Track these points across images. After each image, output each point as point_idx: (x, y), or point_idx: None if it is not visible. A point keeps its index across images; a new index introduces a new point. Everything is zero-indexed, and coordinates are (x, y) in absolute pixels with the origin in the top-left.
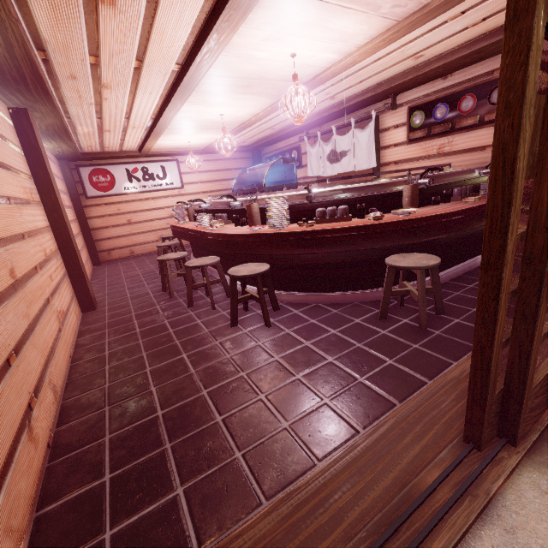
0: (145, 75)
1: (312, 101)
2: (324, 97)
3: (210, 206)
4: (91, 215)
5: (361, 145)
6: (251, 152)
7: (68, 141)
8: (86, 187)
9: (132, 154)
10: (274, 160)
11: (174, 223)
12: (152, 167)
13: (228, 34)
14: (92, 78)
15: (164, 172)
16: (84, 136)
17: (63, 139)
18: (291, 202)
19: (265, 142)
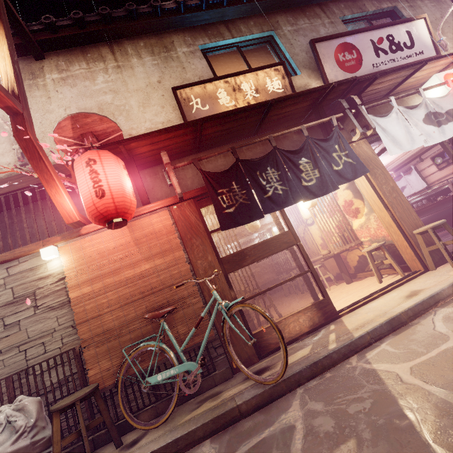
0: None
1: None
2: None
3: None
4: None
5: (412, 181)
6: None
7: None
8: None
9: None
10: None
11: None
12: None
13: None
14: None
15: None
16: None
17: None
18: None
19: None
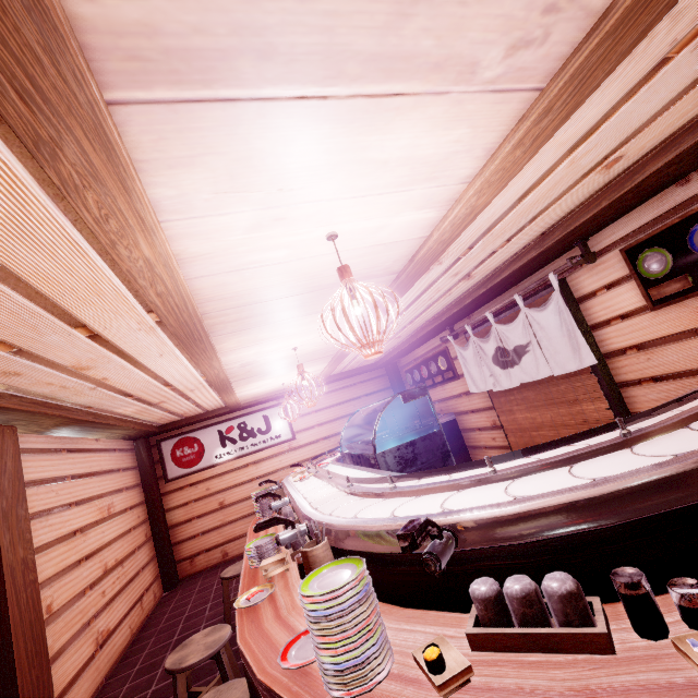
0: (120, 340)
1: (435, 291)
2: (453, 279)
3: (288, 502)
4: (171, 505)
5: (550, 332)
6: (384, 368)
7: (114, 427)
8: (167, 466)
9: (221, 412)
10: (389, 397)
11: (254, 523)
12: (252, 420)
13: (148, 242)
14: (44, 365)
15: (268, 423)
16: (139, 414)
17: (104, 427)
18: (396, 549)
19: (395, 354)
